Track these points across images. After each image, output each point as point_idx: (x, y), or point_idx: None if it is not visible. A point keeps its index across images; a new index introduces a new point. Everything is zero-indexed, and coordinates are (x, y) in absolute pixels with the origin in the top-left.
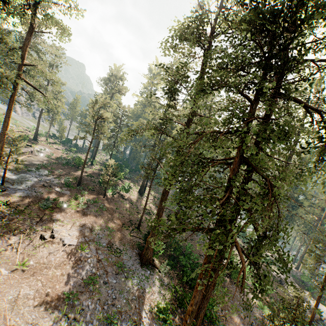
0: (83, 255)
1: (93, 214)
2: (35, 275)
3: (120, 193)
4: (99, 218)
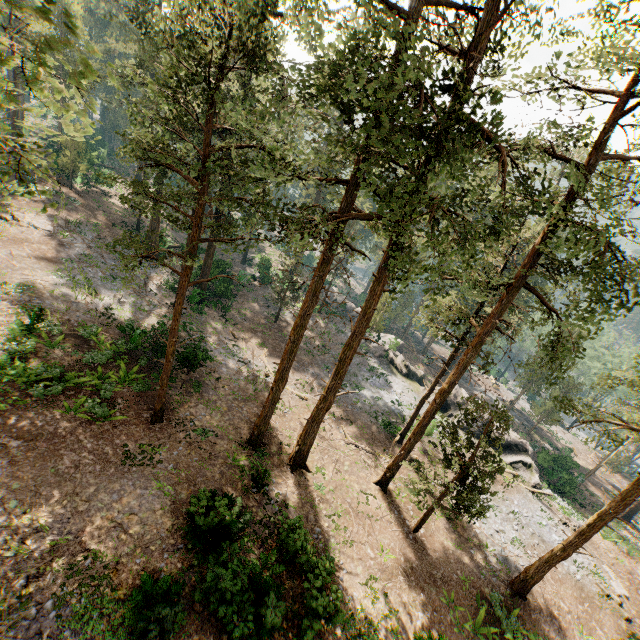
0: (68, 241)
1: (62, 207)
2: (19, 245)
3: (99, 189)
4: (74, 213)
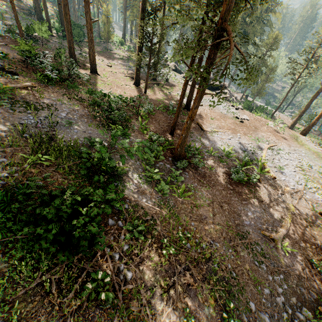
0: None
1: None
2: None
3: None
4: (1, 2)
